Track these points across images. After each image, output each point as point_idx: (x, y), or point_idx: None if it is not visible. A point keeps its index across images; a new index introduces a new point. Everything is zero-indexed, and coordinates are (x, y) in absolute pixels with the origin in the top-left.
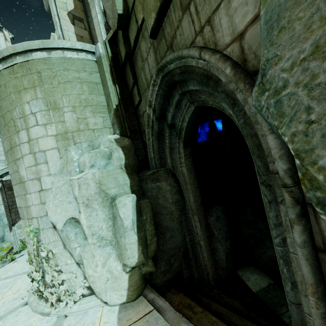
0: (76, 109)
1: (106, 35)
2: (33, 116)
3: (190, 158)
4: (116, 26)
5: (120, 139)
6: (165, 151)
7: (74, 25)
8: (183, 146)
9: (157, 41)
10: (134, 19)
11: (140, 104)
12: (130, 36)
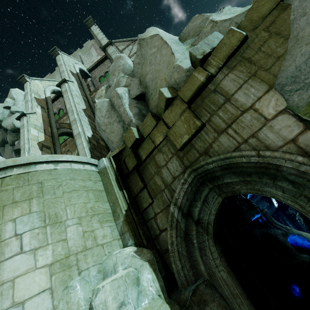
0: (82, 220)
1: (90, 156)
2: (16, 239)
3: (223, 257)
4: (130, 145)
5: (139, 251)
6: (194, 254)
7: (42, 150)
8: (214, 243)
9: (184, 152)
10: (150, 141)
11: (149, 206)
12: (140, 152)
